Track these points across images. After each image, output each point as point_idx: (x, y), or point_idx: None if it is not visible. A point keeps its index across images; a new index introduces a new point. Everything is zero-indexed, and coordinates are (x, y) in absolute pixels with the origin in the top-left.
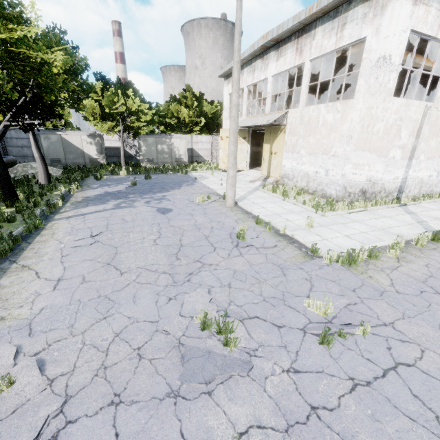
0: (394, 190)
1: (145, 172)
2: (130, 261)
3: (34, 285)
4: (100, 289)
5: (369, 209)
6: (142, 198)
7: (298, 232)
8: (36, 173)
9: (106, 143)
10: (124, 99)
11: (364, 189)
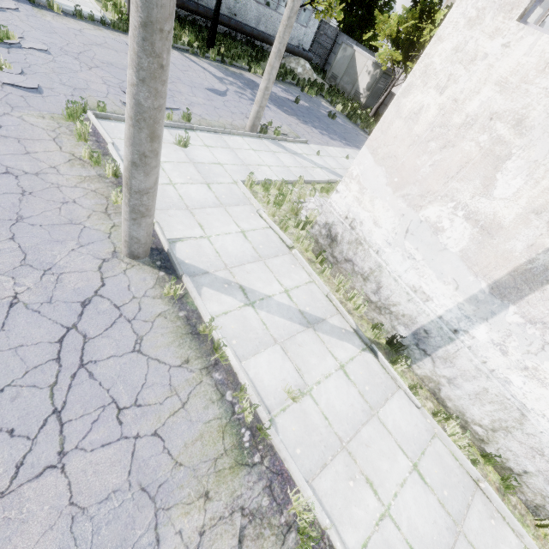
0: (404, 316)
1: (356, 122)
2: (102, 50)
3: (75, 26)
4: (64, 35)
5: (295, 253)
6: (253, 94)
7: (165, 134)
8: (293, 68)
9: (398, 89)
10: (420, 20)
11: (334, 230)
